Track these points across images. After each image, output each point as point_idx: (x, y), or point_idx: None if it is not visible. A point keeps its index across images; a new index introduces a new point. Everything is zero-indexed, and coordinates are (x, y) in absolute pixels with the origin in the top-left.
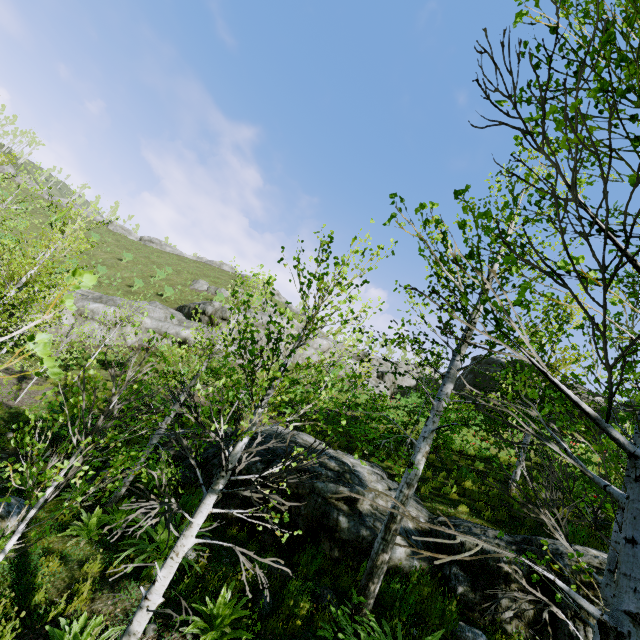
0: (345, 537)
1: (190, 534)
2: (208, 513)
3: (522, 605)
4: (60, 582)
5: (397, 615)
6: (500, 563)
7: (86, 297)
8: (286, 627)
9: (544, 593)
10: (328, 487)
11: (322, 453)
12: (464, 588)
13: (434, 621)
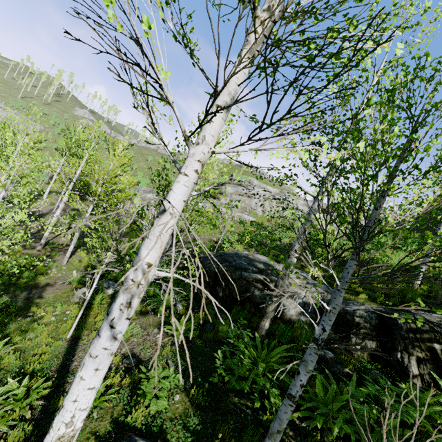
0: (258, 301)
1: None
2: None
3: (367, 342)
4: None
5: (276, 338)
6: (354, 317)
7: (145, 191)
8: (215, 337)
9: (385, 336)
10: (250, 275)
11: (259, 261)
12: (329, 331)
13: (301, 344)
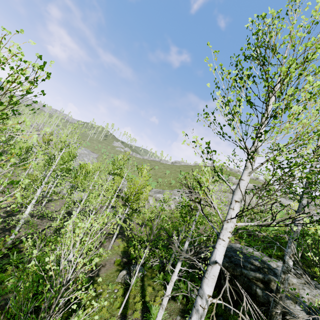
0: (261, 300)
1: (174, 274)
2: (179, 268)
3: None
4: (152, 295)
5: None
6: None
7: (155, 192)
8: None
9: None
10: (250, 273)
11: (253, 257)
12: None
13: None
